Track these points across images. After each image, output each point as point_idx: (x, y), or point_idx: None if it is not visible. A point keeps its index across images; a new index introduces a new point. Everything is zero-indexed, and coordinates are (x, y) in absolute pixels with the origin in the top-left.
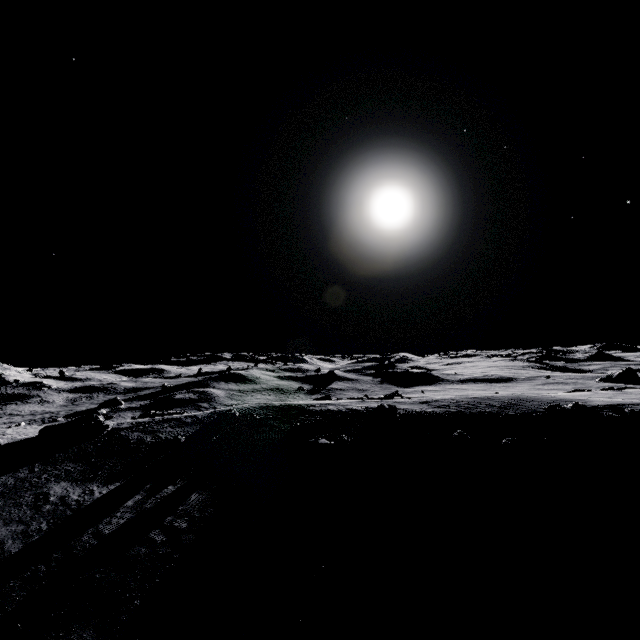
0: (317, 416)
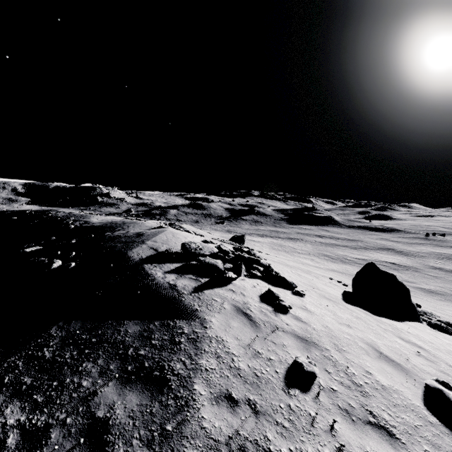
0: (40, 213)
